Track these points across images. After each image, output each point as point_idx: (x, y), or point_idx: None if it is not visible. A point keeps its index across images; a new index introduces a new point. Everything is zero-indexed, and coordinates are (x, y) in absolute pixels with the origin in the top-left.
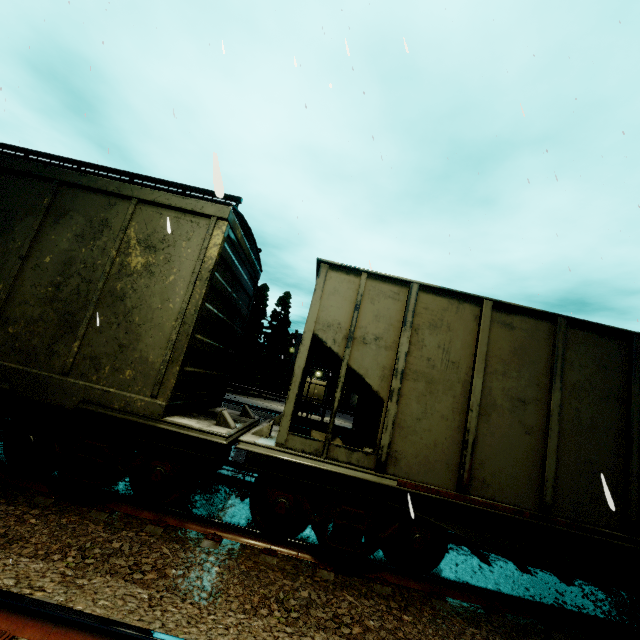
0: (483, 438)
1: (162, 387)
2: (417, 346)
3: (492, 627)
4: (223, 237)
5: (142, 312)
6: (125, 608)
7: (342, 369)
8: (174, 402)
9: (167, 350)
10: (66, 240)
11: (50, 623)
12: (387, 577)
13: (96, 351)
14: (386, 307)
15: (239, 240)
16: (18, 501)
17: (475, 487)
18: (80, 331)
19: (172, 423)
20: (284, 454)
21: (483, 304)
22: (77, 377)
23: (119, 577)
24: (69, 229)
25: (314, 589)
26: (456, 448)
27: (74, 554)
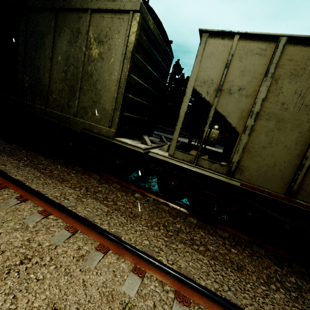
0: None
1: (113, 122)
2: (274, 93)
3: (291, 270)
4: (137, 26)
5: (100, 82)
6: (96, 213)
7: (211, 112)
8: (120, 131)
9: (113, 103)
10: (64, 45)
11: (62, 212)
12: (227, 229)
13: (84, 105)
14: (252, 63)
15: (152, 30)
16: (69, 167)
17: (301, 195)
18: (77, 95)
19: (119, 140)
20: (172, 160)
21: None
22: (79, 117)
23: (98, 201)
24: (65, 38)
25: (184, 225)
26: (292, 169)
27: (84, 189)
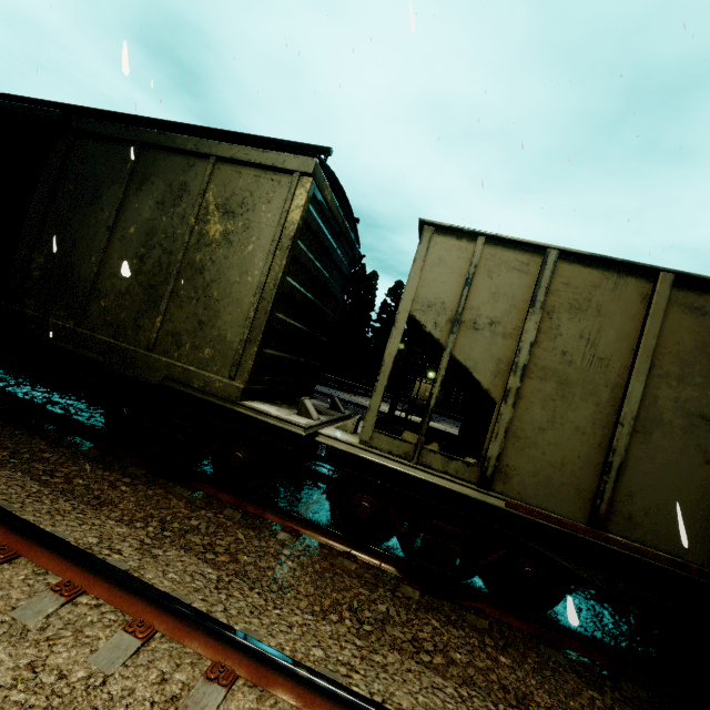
0: (636, 463)
1: (240, 368)
2: (548, 335)
3: (621, 696)
4: (307, 197)
5: (220, 286)
6: (192, 585)
7: (443, 360)
8: (253, 386)
9: (245, 328)
10: (148, 208)
11: (116, 586)
12: (485, 608)
13: (177, 327)
14: (508, 282)
15: (329, 203)
16: (114, 468)
17: (616, 524)
18: (162, 306)
19: (250, 408)
20: (368, 453)
21: (658, 278)
22: (160, 353)
23: (193, 554)
24: (151, 196)
25: (394, 605)
26: (593, 471)
27: (155, 525)
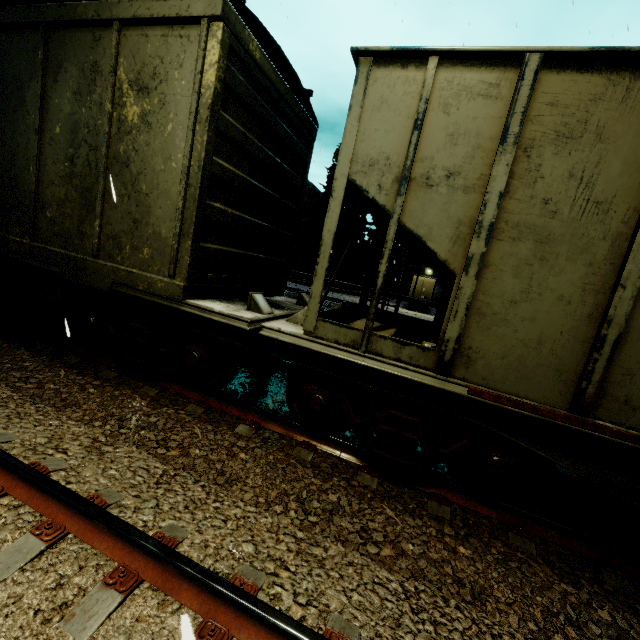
0: (639, 334)
1: (178, 266)
2: (525, 180)
3: (601, 590)
4: (220, 50)
5: (147, 178)
6: (130, 481)
7: (390, 230)
8: (199, 284)
9: (176, 221)
10: (67, 102)
11: (35, 488)
12: (449, 495)
13: (115, 229)
14: (471, 116)
15: (259, 63)
16: (88, 373)
17: (607, 409)
18: (97, 208)
19: (193, 306)
20: (313, 344)
21: None
22: (105, 259)
23: (145, 449)
24: (67, 87)
25: (347, 494)
26: (579, 348)
27: (113, 423)
